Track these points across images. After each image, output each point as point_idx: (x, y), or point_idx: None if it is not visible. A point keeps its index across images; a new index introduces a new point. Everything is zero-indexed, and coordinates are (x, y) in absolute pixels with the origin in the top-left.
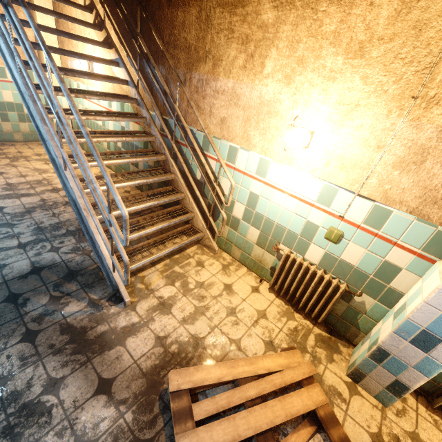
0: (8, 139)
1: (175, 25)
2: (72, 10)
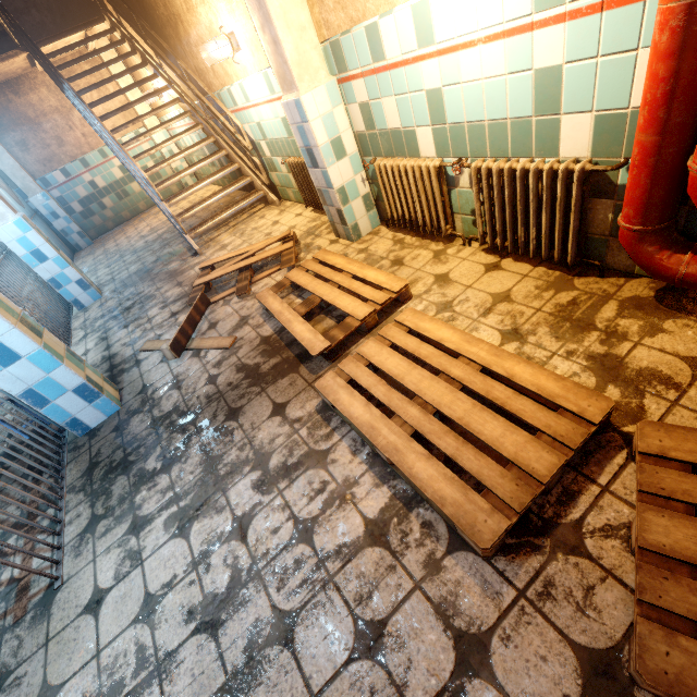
0: (154, 203)
1: (154, 7)
2: (126, 48)
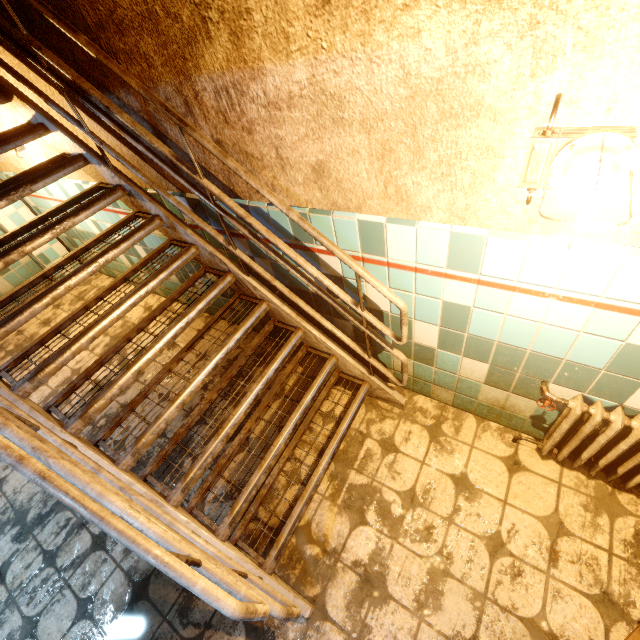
0: None
1: None
2: None
